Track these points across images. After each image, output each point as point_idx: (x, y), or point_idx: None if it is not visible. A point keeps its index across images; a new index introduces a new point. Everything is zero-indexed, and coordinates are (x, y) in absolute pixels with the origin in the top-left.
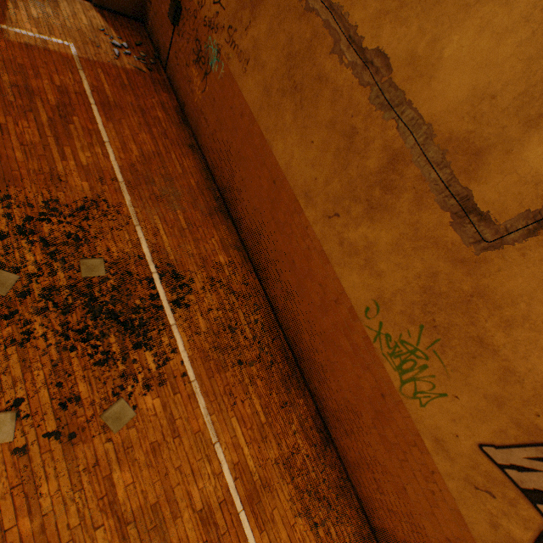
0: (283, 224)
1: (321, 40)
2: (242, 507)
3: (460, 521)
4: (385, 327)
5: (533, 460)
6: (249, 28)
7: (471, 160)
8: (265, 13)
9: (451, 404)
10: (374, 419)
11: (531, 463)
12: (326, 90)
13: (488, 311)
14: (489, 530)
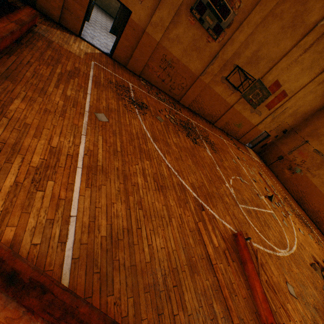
0: None
1: None
2: None
3: None
4: None
5: None
6: (315, 170)
7: None
8: (323, 170)
9: None
10: None
11: None
12: None
13: None
14: None
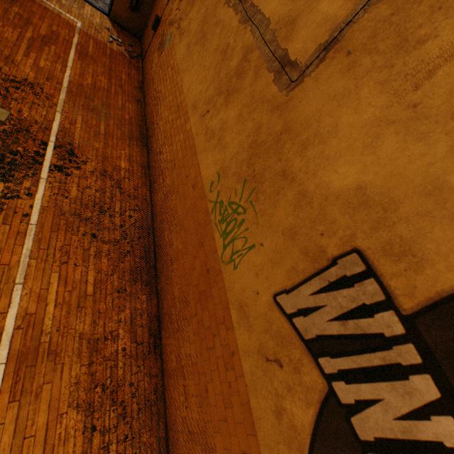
0: (176, 136)
1: (222, 0)
2: (5, 361)
3: (248, 421)
4: (221, 194)
5: (317, 294)
6: (188, 14)
7: (289, 29)
8: (198, 1)
9: (257, 255)
10: (197, 303)
11: (315, 300)
12: (218, 28)
13: (291, 142)
14: (273, 425)
